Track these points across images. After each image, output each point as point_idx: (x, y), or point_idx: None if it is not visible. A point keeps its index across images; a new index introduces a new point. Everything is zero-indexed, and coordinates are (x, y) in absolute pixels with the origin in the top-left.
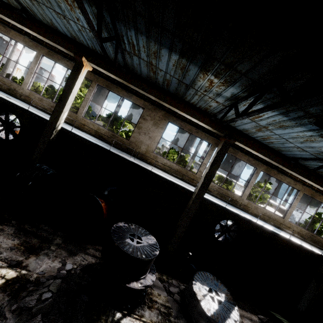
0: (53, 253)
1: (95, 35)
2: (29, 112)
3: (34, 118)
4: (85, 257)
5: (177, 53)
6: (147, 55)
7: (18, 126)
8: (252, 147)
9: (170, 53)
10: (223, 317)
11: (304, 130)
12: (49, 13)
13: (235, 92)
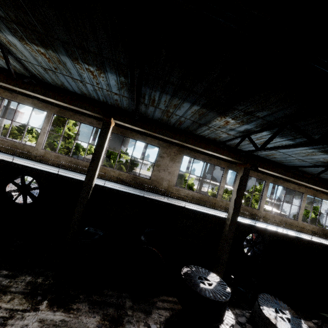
0: (133, 318)
1: (133, 104)
2: (59, 176)
3: (52, 177)
4: (159, 312)
5: (200, 105)
6: (166, 106)
7: (36, 188)
8: (267, 168)
9: (192, 105)
10: None
11: (307, 149)
12: (63, 78)
13: (249, 128)
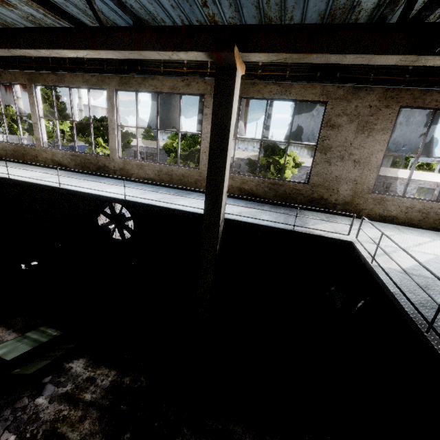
0: None
1: None
2: None
3: None
4: None
5: None
6: None
7: None
8: None
9: None
10: None
11: None
12: None
13: None
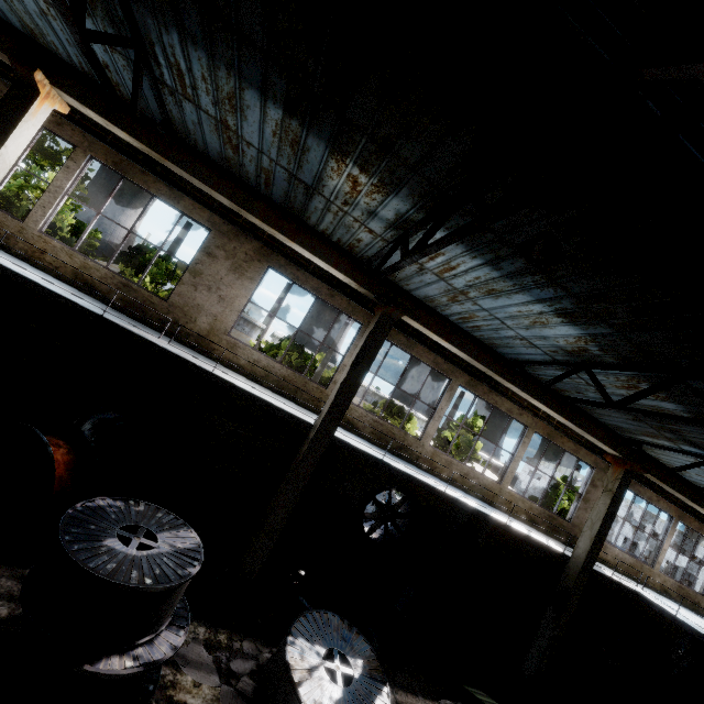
0: None
1: (62, 11)
2: None
3: None
4: None
5: (280, 105)
6: (215, 103)
7: None
8: (437, 329)
9: (265, 103)
10: None
11: (529, 301)
12: None
13: (403, 210)
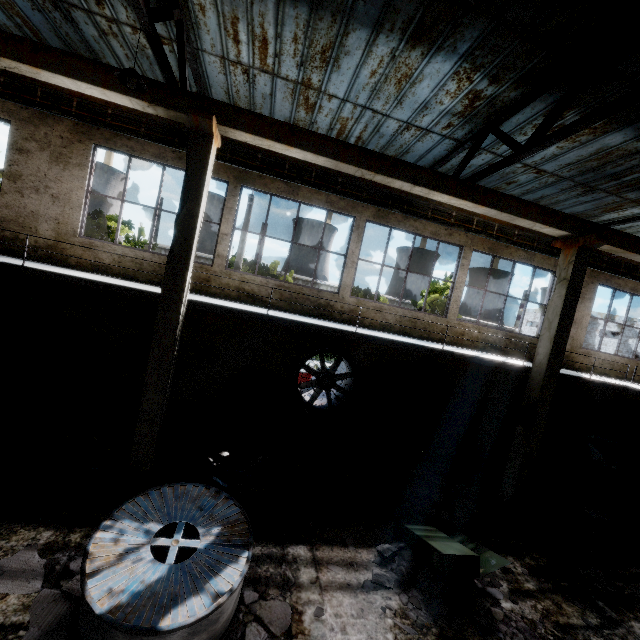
0: None
1: None
2: None
3: None
4: None
5: None
6: None
7: None
8: (274, 133)
9: None
10: (171, 599)
11: (368, 41)
12: None
13: None
